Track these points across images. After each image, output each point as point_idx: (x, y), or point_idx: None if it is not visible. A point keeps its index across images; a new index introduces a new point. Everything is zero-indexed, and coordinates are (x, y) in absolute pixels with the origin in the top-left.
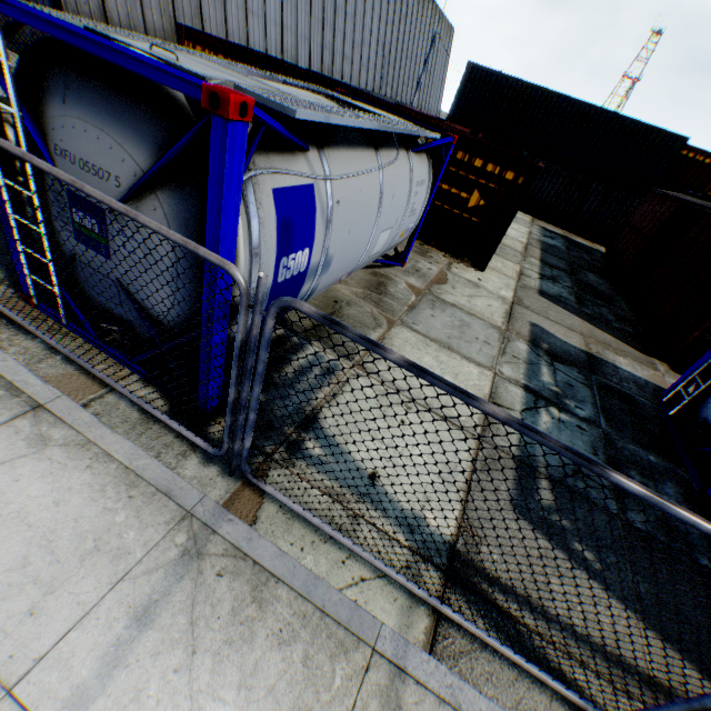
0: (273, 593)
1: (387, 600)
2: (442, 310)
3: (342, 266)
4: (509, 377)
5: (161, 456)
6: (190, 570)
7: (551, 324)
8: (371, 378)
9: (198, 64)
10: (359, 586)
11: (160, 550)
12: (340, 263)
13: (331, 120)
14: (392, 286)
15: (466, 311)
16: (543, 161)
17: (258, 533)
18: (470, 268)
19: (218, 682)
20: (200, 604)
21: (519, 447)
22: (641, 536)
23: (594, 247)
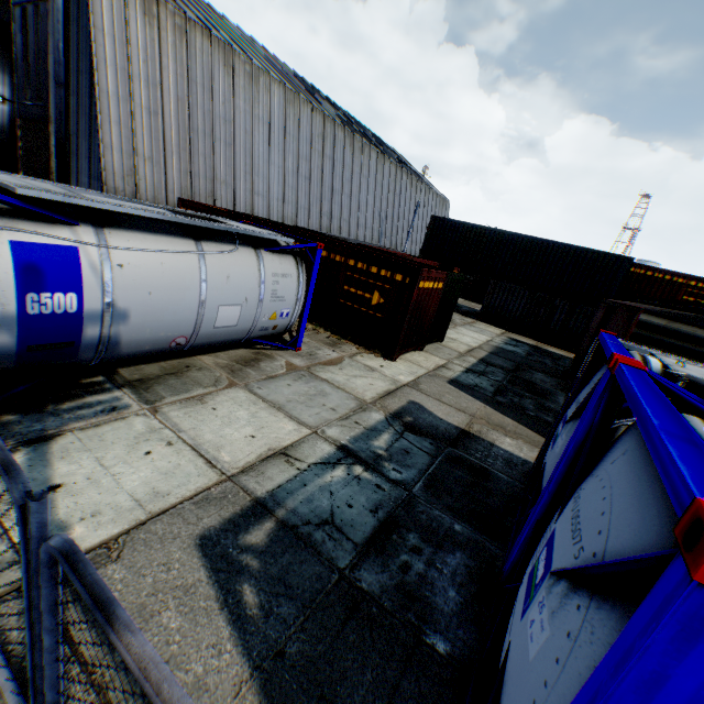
0: None
1: None
2: (306, 382)
3: (158, 324)
4: (329, 436)
5: None
6: None
7: (438, 404)
8: (156, 419)
9: (11, 178)
10: None
11: None
12: (150, 320)
13: (77, 201)
14: (268, 362)
15: (335, 385)
16: (506, 283)
17: None
18: (380, 358)
19: None
20: None
21: (272, 490)
22: (357, 595)
23: (569, 355)
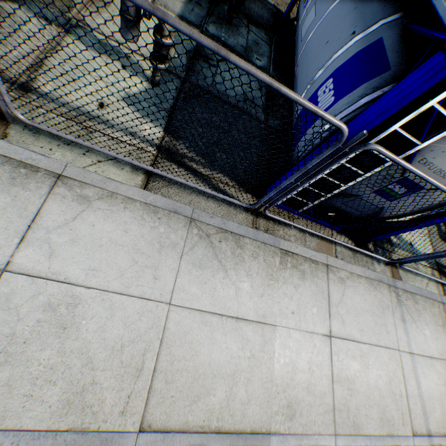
0: (416, 299)
1: (432, 287)
2: None
3: None
4: None
5: (368, 267)
6: (400, 303)
7: None
8: None
9: None
10: (427, 286)
11: (392, 301)
12: None
13: None
14: None
15: None
16: None
17: (403, 282)
18: None
19: (422, 326)
20: (408, 310)
21: None
22: None
23: None
